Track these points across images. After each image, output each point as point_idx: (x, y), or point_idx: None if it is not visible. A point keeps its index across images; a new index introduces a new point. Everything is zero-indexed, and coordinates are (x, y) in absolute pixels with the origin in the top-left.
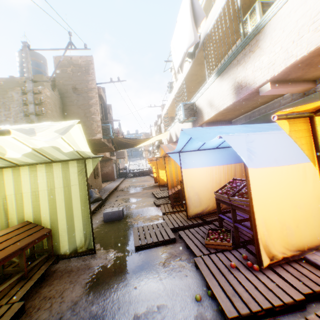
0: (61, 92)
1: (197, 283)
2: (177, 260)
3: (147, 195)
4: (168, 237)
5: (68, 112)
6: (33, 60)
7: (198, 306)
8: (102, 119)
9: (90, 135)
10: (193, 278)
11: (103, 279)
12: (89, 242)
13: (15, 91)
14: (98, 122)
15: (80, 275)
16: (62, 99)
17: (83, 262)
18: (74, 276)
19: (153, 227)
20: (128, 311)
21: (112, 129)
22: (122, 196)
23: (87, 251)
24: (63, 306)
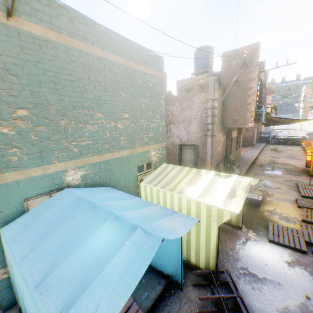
0: (224, 86)
1: (311, 290)
2: (300, 267)
3: (289, 184)
4: (299, 245)
5: (227, 103)
6: (204, 54)
7: (305, 299)
8: (255, 101)
9: (242, 124)
10: (309, 285)
11: (246, 247)
12: (238, 222)
13: (196, 96)
14: (251, 112)
15: (232, 237)
16: (223, 92)
17: (233, 229)
18: (229, 236)
19: (287, 229)
20: (260, 272)
21: (264, 114)
22: (260, 175)
23: (236, 226)
24: (227, 248)
